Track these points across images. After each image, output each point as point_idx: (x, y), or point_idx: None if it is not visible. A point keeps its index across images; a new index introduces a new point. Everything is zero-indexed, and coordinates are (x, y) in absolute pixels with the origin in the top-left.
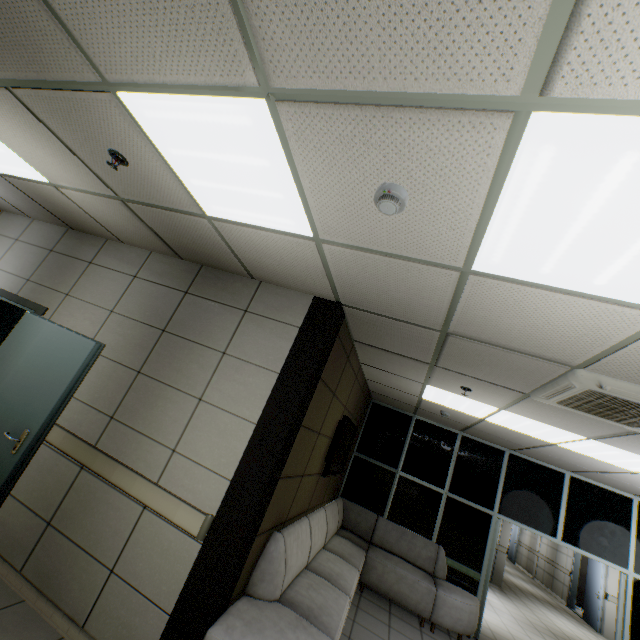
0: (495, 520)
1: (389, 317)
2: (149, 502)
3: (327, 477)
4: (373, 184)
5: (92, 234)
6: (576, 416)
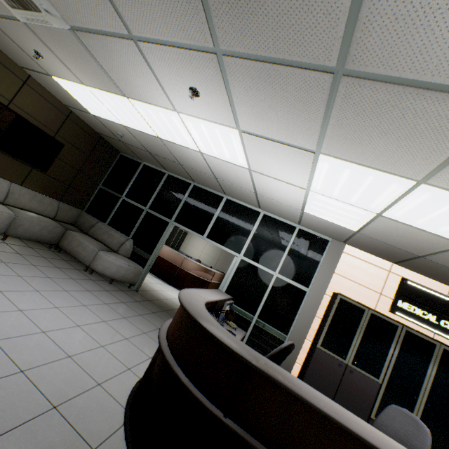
0: (170, 225)
1: None
2: None
3: (16, 163)
4: None
5: None
6: (63, 43)
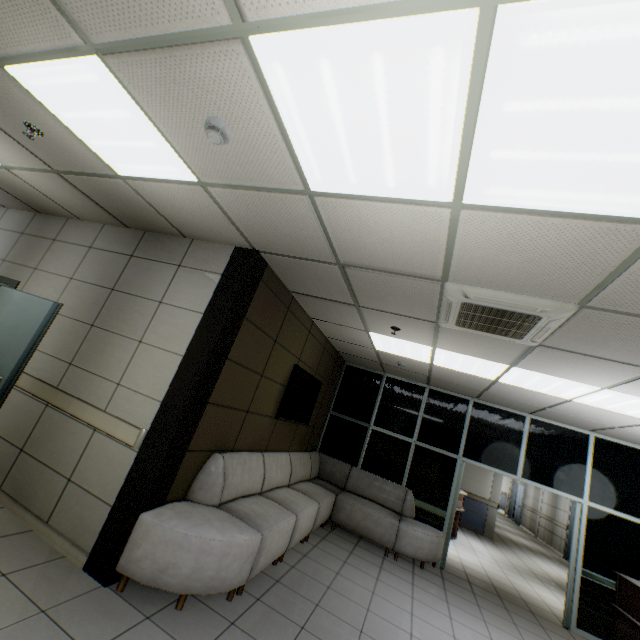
0: (460, 463)
1: (297, 258)
2: (97, 425)
3: (290, 425)
4: (202, 120)
5: (55, 215)
6: (483, 340)
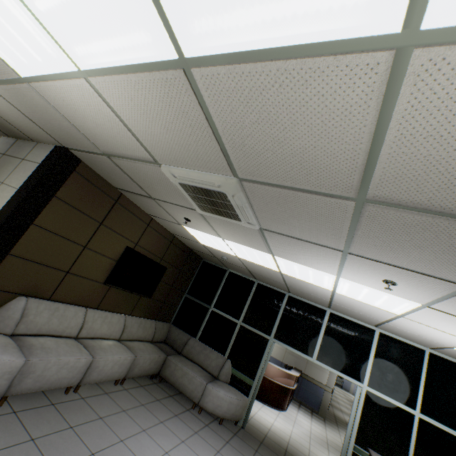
0: (270, 343)
1: (87, 152)
2: None
3: (130, 295)
4: None
5: None
6: (234, 227)
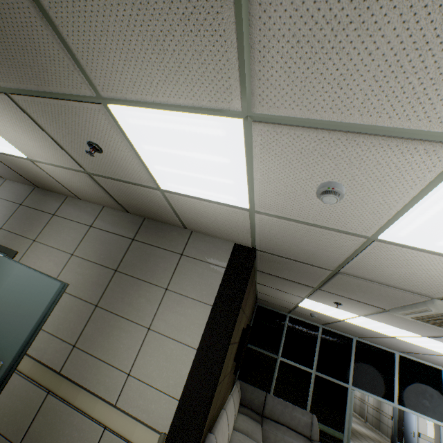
0: (350, 391)
1: (292, 259)
2: (109, 423)
3: (233, 370)
4: (317, 181)
5: (55, 192)
6: (420, 324)
